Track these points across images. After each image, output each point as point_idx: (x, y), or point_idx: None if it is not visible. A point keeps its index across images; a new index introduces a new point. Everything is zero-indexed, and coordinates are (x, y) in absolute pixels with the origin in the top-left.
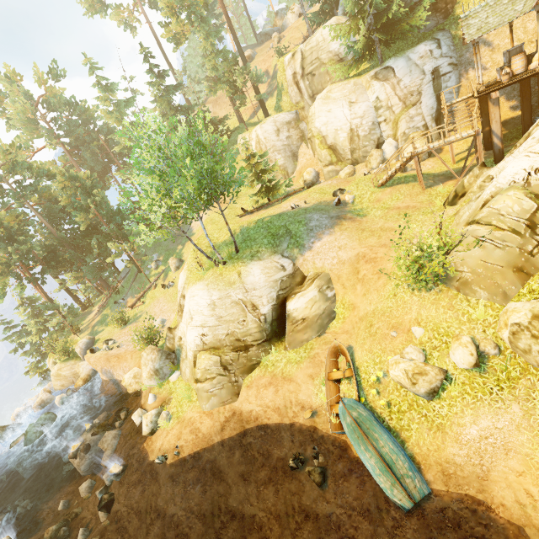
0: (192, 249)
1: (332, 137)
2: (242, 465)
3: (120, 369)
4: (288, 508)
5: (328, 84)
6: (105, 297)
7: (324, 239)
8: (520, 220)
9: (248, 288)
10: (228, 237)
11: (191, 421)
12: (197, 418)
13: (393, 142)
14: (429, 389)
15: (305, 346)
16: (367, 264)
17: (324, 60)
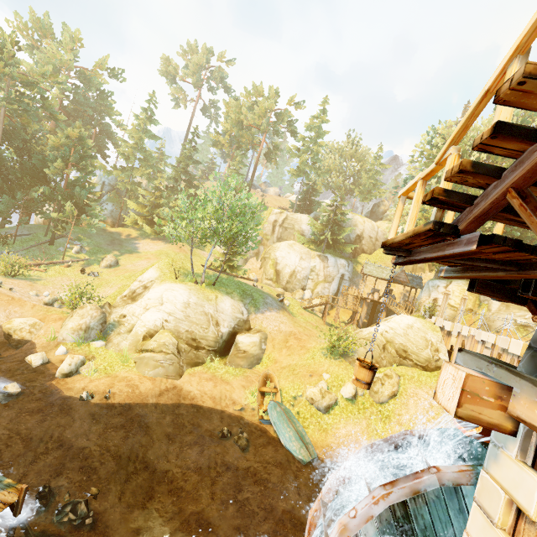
0: (167, 261)
1: (282, 266)
2: (170, 427)
3: (5, 310)
4: (211, 462)
5: (291, 240)
6: None
7: (273, 313)
8: (380, 344)
9: (219, 310)
10: (201, 273)
11: (128, 378)
12: (136, 378)
13: (311, 293)
14: (327, 404)
15: (240, 368)
16: (295, 339)
17: (296, 228)
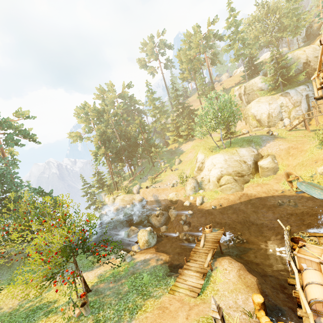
0: (202, 148)
1: (259, 116)
2: (252, 208)
3: (164, 194)
4: (281, 215)
5: (256, 98)
6: (130, 178)
7: (271, 143)
8: None
9: (241, 155)
10: (220, 144)
11: (223, 197)
12: (226, 196)
13: (288, 119)
14: None
15: (269, 176)
16: (293, 149)
17: (255, 89)
